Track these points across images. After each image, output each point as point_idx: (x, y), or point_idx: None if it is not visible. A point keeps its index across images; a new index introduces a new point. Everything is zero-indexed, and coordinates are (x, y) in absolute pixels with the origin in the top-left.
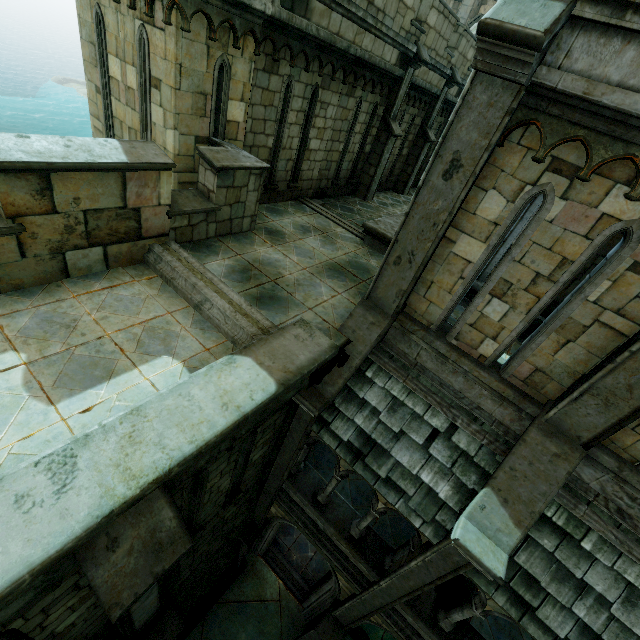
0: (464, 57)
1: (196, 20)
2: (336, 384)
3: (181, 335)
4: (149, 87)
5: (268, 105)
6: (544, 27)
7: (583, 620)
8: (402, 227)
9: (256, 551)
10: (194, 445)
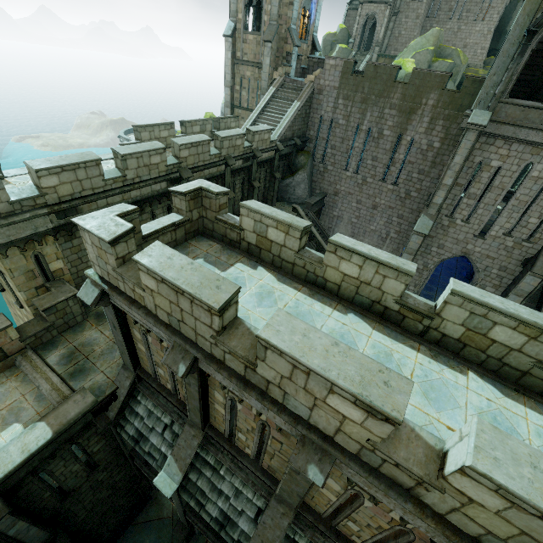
0: (234, 146)
1: (10, 250)
2: (114, 411)
3: (26, 408)
4: (2, 274)
5: (78, 251)
6: (90, 302)
7: (221, 507)
8: (115, 339)
9: (157, 488)
10: (3, 474)
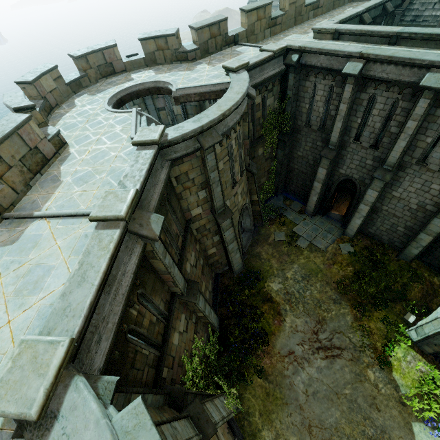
0: None
1: None
2: (406, 4)
3: None
4: None
5: None
6: None
7: None
8: None
9: None
10: None
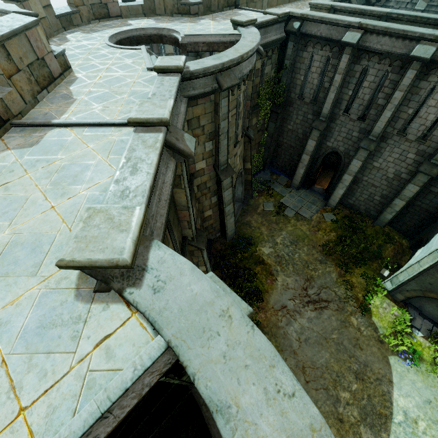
0: None
1: None
2: (384, 0)
3: None
4: None
5: None
6: None
7: None
8: None
9: None
10: None
